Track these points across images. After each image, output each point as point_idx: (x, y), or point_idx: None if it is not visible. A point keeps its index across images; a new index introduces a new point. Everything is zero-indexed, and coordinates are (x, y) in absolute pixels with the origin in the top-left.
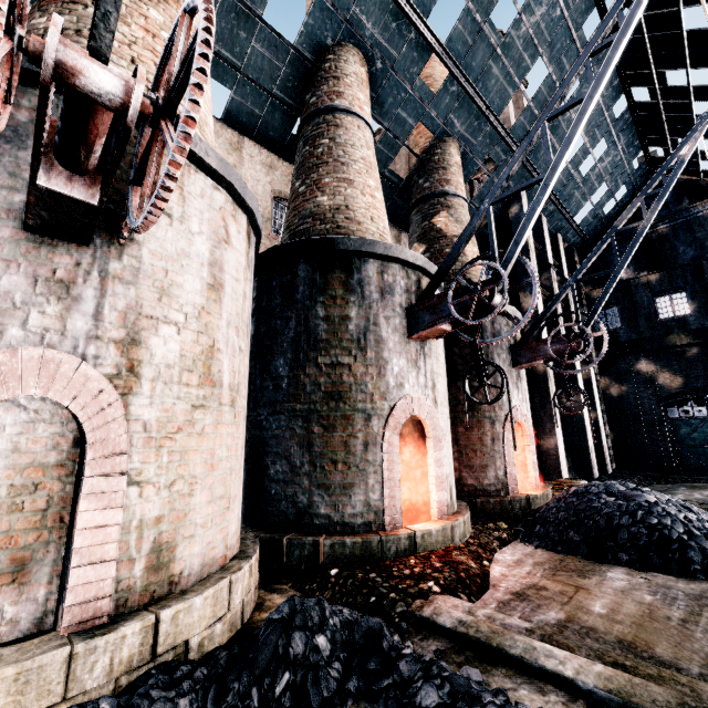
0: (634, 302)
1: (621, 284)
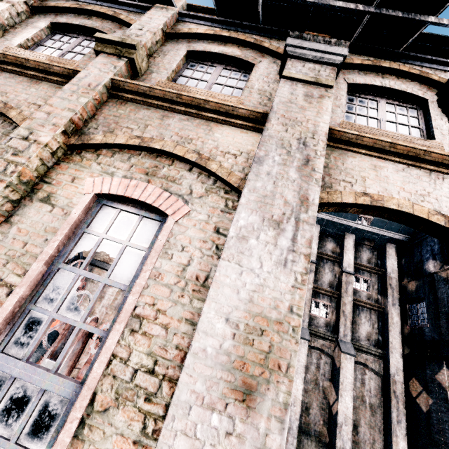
0: (436, 298)
1: (427, 278)
